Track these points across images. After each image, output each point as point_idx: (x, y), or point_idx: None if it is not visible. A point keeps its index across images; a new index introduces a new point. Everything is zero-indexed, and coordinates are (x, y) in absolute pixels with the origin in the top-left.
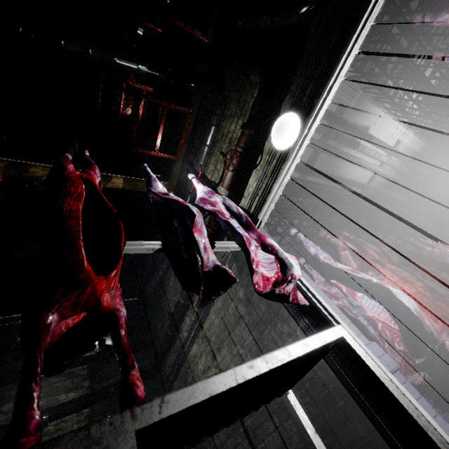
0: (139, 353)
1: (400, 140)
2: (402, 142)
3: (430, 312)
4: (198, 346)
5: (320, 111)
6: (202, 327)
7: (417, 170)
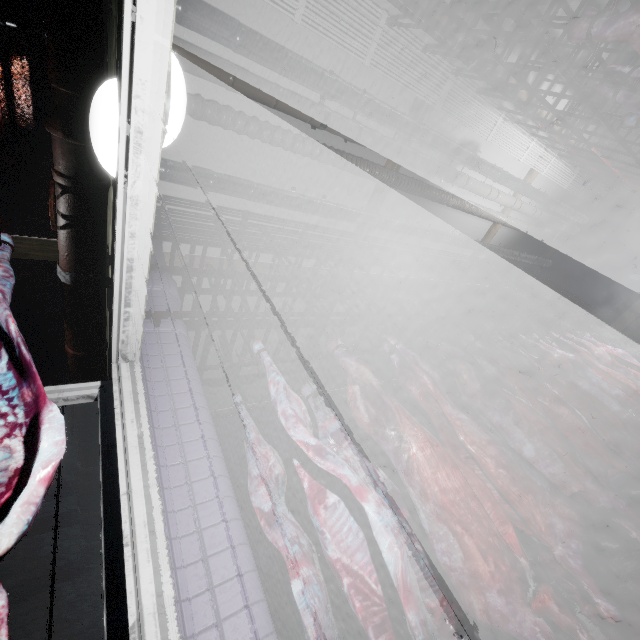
0: (75, 527)
1: (534, 169)
2: (537, 171)
3: (477, 534)
4: None
5: (135, 63)
6: None
7: (567, 218)
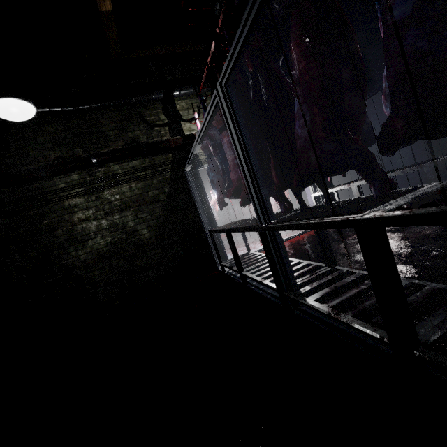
0: None
1: None
2: None
3: None
4: (85, 201)
5: None
6: (103, 190)
7: None
